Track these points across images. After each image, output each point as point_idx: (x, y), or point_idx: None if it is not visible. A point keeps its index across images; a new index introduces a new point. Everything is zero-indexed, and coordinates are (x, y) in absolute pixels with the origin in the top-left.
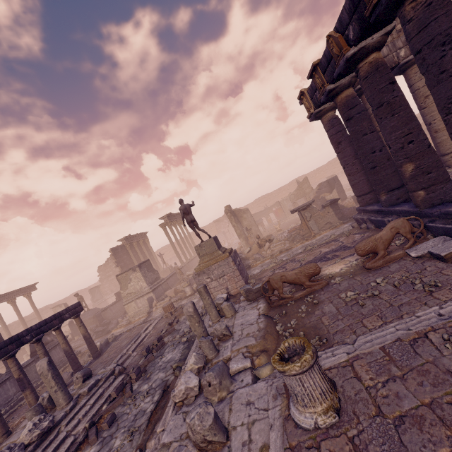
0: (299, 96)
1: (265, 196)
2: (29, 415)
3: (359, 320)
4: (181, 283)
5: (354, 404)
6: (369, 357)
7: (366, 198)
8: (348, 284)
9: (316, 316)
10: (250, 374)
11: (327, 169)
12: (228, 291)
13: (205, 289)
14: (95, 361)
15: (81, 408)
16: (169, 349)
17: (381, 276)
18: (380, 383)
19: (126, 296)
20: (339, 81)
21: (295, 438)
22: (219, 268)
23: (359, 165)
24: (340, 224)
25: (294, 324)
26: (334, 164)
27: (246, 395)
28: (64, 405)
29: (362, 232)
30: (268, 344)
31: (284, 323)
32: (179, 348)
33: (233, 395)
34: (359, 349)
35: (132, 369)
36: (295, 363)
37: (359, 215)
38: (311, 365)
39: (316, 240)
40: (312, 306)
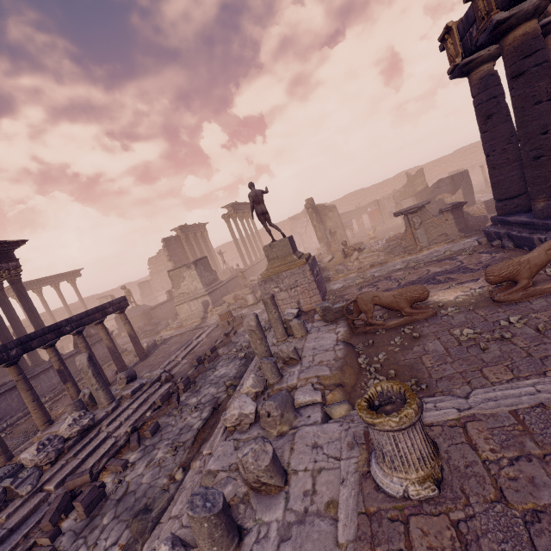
0: (442, 35)
1: (360, 192)
2: (69, 409)
3: (478, 369)
4: (243, 289)
5: (463, 478)
6: (492, 421)
7: (510, 204)
8: (465, 318)
9: (414, 353)
10: (320, 411)
11: (452, 160)
12: (299, 306)
13: (272, 301)
14: (141, 363)
15: (124, 411)
16: (223, 362)
17: (516, 314)
18: (506, 459)
19: (178, 296)
20: (518, 5)
21: (374, 503)
22: (291, 277)
23: (512, 153)
24: (460, 238)
25: (383, 359)
26: (463, 154)
27: (313, 435)
28: (106, 404)
29: (493, 251)
30: (346, 378)
31: (369, 356)
32: (234, 363)
33: (296, 432)
34: (477, 408)
35: (180, 378)
36: (391, 417)
37: (494, 227)
38: (413, 423)
39: (422, 255)
40: (410, 339)
